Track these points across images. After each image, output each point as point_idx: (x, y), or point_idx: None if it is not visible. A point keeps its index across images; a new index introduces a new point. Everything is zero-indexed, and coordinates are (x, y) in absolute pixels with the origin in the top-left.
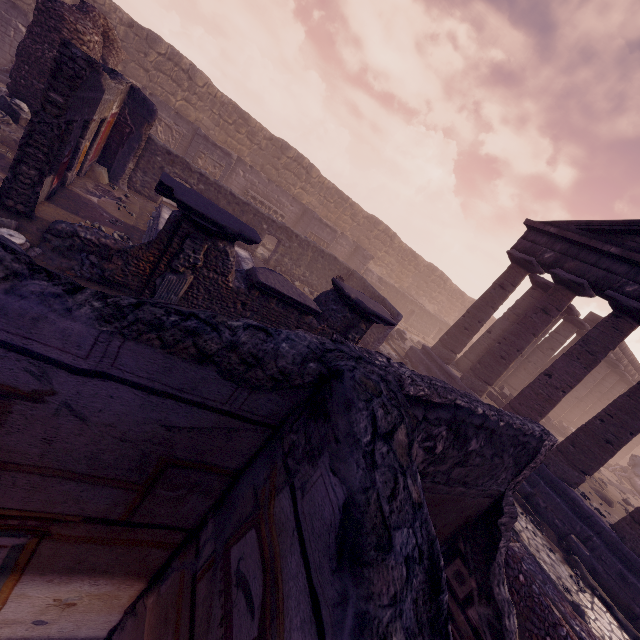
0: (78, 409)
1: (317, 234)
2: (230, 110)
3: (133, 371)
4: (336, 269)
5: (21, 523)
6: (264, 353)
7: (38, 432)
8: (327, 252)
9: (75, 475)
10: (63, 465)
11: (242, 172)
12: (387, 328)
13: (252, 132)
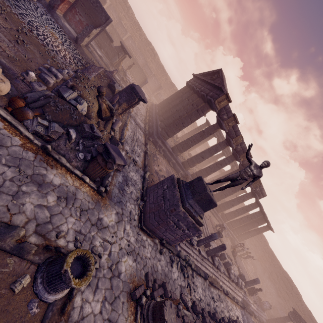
0: None
1: (146, 70)
2: (136, 24)
3: None
4: (142, 74)
5: None
6: None
7: None
8: (140, 66)
9: None
10: None
11: (131, 41)
12: (142, 84)
13: (141, 34)
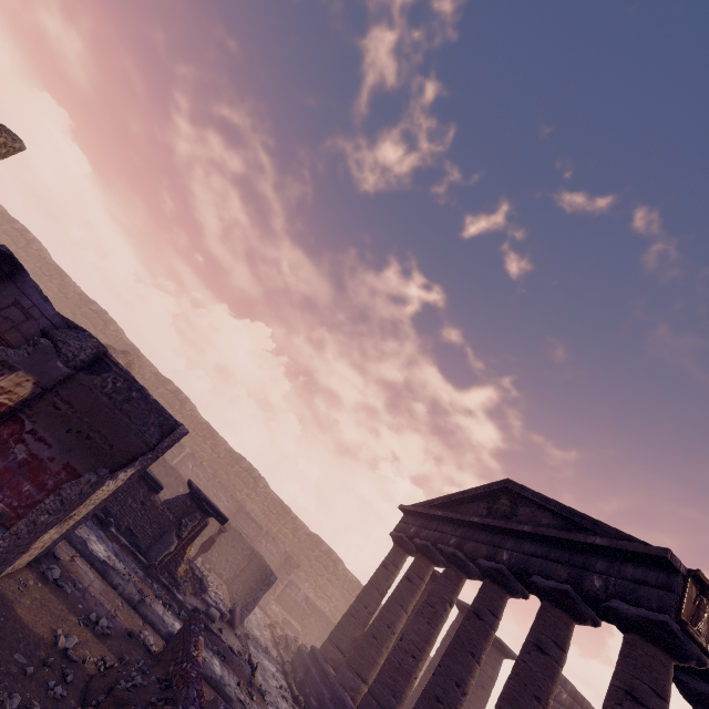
0: (40, 324)
1: (242, 528)
2: (204, 427)
3: (55, 321)
4: (240, 547)
5: (5, 344)
6: (79, 327)
7: (30, 326)
8: (234, 526)
9: (26, 338)
10: (27, 334)
11: (192, 465)
12: (258, 590)
13: (216, 444)
